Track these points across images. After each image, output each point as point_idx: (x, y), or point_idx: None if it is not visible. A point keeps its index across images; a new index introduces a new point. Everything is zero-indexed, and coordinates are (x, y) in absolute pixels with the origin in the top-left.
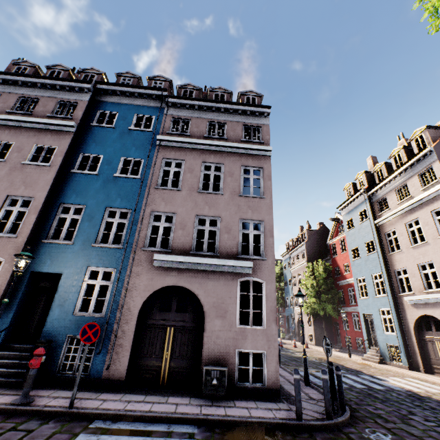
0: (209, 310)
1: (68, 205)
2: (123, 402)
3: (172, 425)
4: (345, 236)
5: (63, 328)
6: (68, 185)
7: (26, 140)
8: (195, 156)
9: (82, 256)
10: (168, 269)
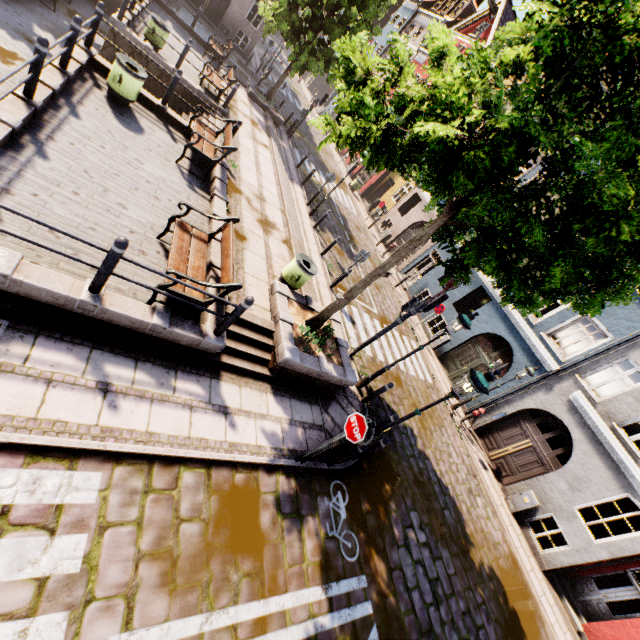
0: None
1: None
2: (189, 8)
3: (207, 31)
4: None
5: None
6: None
7: None
8: None
9: None
10: None
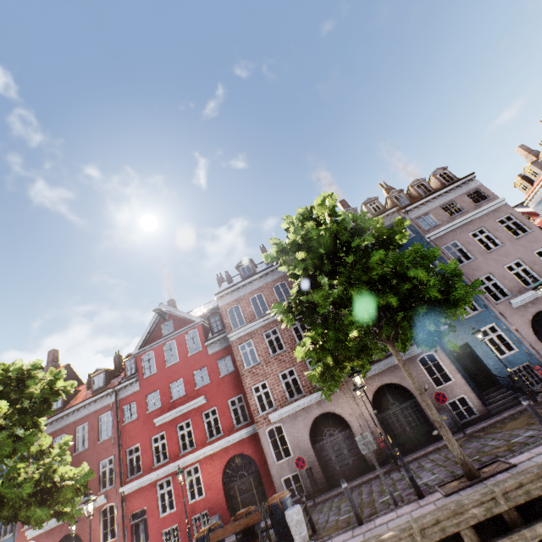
0: None
1: None
2: None
3: None
4: (538, 223)
5: (504, 368)
6: None
7: None
8: (459, 233)
9: (467, 327)
10: (524, 305)
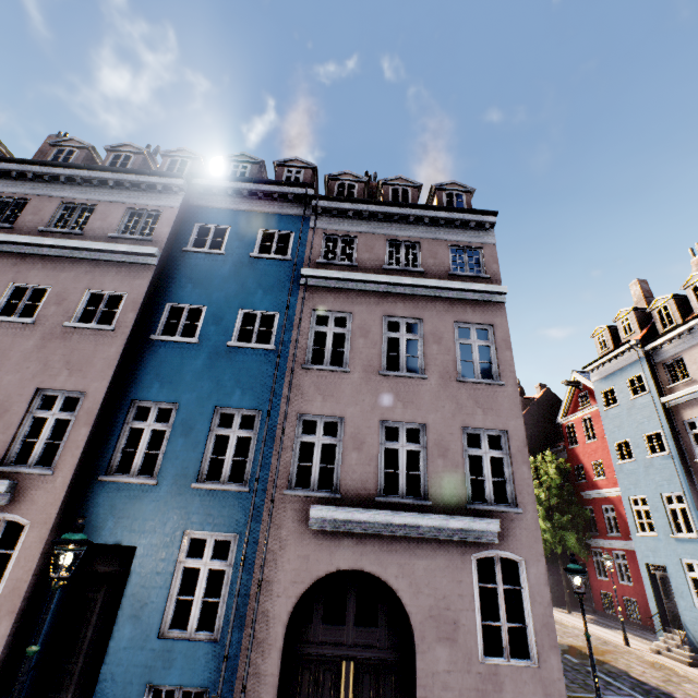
0: (422, 624)
1: (146, 402)
2: None
3: None
4: (593, 412)
5: (140, 670)
6: (145, 365)
7: (72, 282)
8: (370, 305)
9: (174, 509)
10: (337, 534)
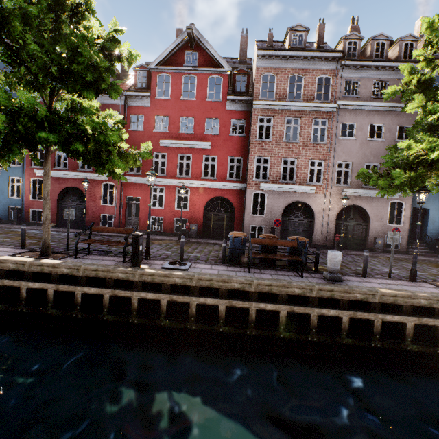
0: None
1: None
2: None
3: None
4: None
5: (436, 234)
6: None
7: (391, 122)
8: None
9: (438, 199)
10: None
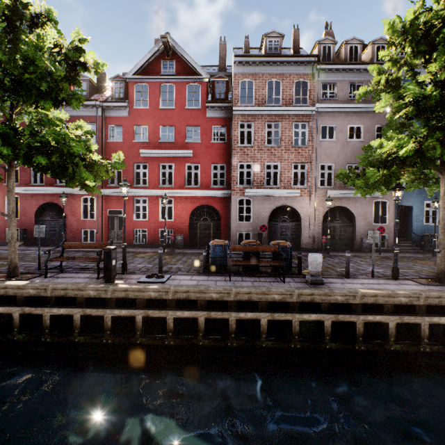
0: None
1: None
2: None
3: None
4: None
5: (421, 231)
6: None
7: (369, 123)
8: None
9: (420, 196)
10: None
